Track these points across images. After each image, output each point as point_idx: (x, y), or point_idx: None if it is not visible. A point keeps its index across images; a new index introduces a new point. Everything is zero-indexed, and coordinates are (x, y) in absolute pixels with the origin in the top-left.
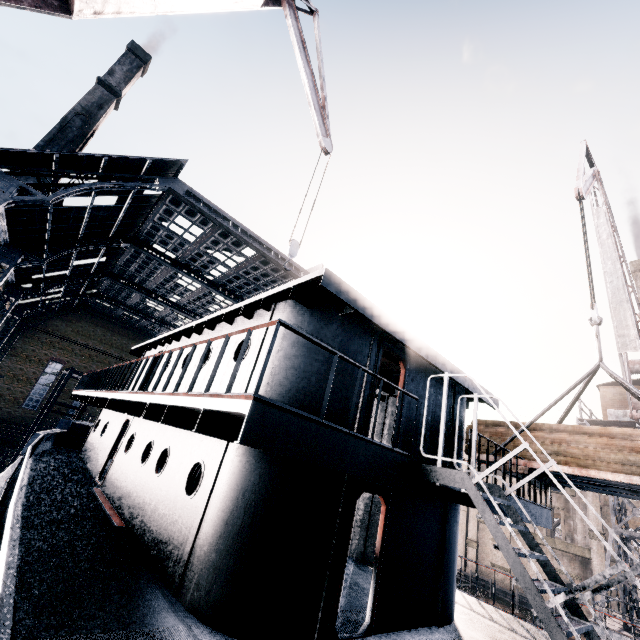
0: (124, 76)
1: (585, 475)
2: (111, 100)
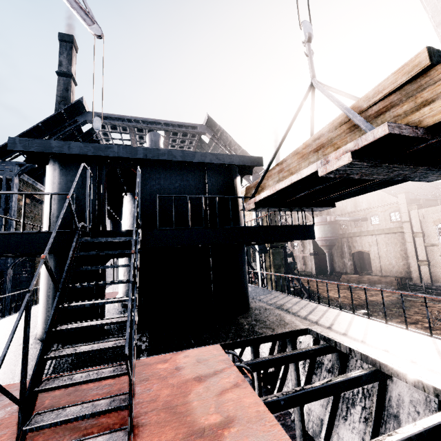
0: (67, 61)
1: (274, 191)
2: (69, 82)
